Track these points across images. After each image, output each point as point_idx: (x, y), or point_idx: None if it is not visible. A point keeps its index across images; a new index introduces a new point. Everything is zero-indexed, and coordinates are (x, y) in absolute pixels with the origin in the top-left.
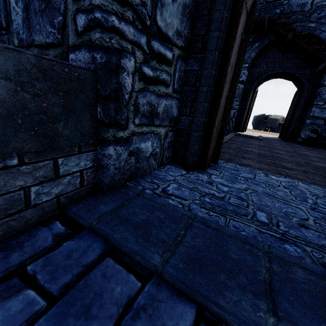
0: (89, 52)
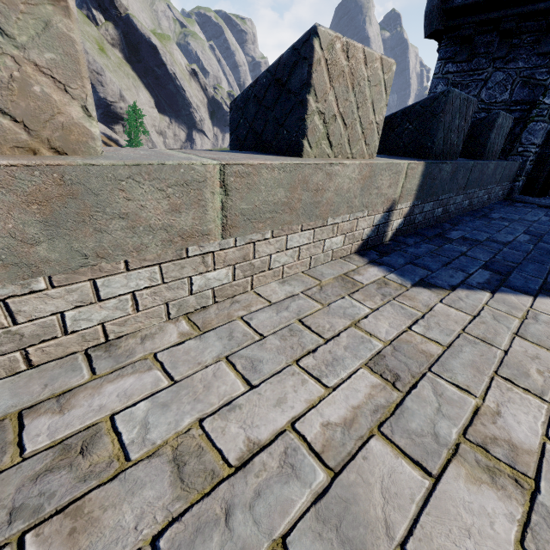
0: (521, 157)
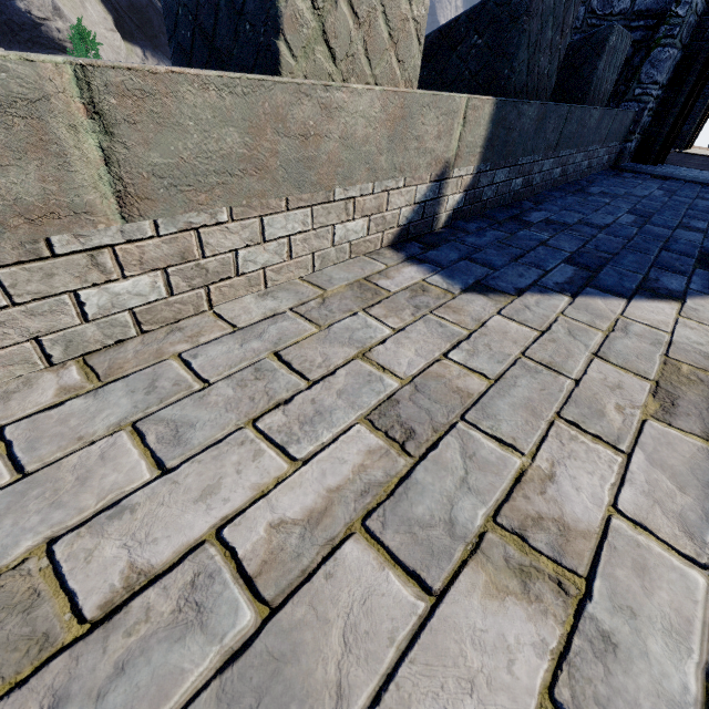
0: (637, 104)
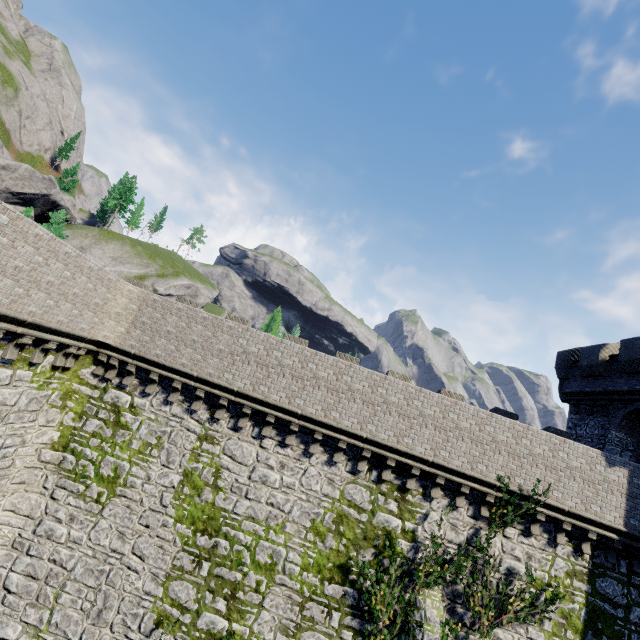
0: None
